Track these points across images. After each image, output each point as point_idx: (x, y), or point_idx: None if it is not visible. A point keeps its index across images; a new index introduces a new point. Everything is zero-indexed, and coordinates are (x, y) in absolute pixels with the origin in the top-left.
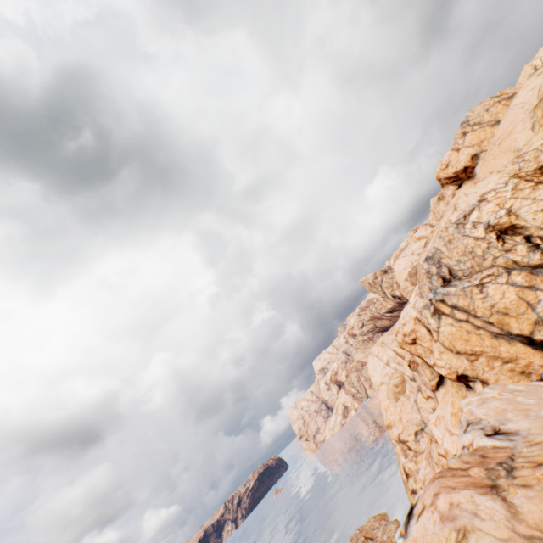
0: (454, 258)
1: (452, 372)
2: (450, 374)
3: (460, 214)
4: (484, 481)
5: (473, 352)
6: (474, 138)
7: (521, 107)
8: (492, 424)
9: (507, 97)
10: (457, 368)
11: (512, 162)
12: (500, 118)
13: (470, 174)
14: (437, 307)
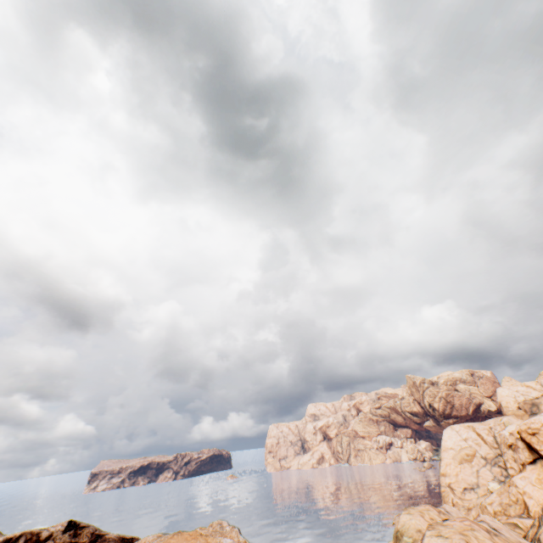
0: None
1: None
2: None
3: None
4: None
5: None
6: None
7: None
8: None
9: None
10: None
11: None
12: None
13: None
14: None
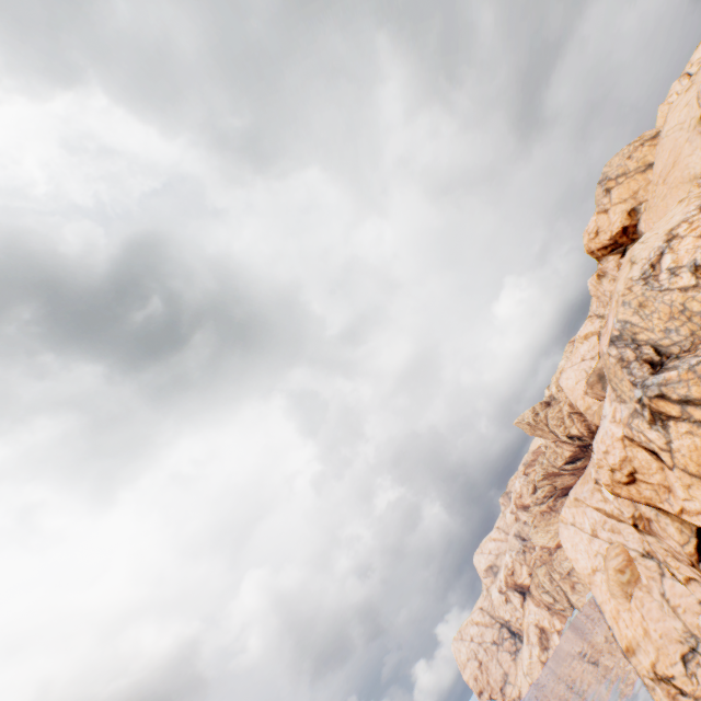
0: (656, 328)
1: None
2: None
3: (643, 264)
4: None
5: None
6: (623, 192)
7: (678, 129)
8: None
9: (651, 137)
10: None
11: (697, 184)
12: (650, 160)
13: (633, 235)
14: (655, 409)
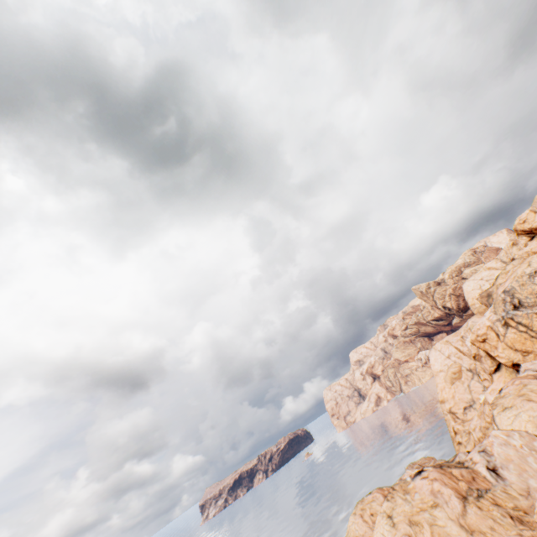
0: (523, 295)
1: (509, 361)
2: (508, 362)
3: (532, 270)
4: (532, 378)
5: (526, 351)
6: None
7: None
8: (536, 369)
9: None
10: (513, 359)
11: None
12: None
13: None
14: (506, 321)
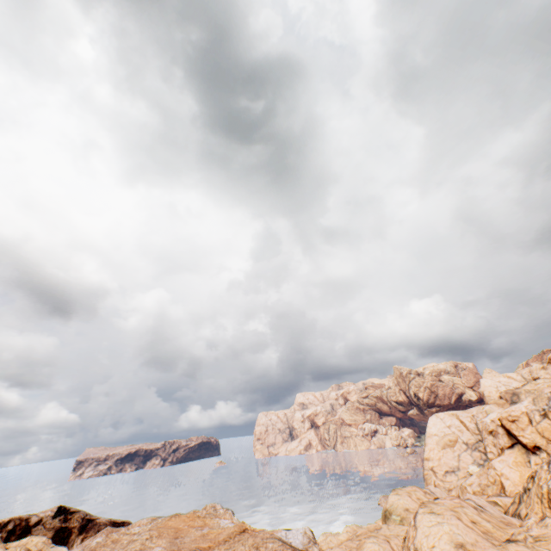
0: None
1: (533, 442)
2: (531, 443)
3: None
4: None
5: None
6: None
7: None
8: None
9: None
10: (537, 442)
11: None
12: None
13: None
14: (546, 413)
